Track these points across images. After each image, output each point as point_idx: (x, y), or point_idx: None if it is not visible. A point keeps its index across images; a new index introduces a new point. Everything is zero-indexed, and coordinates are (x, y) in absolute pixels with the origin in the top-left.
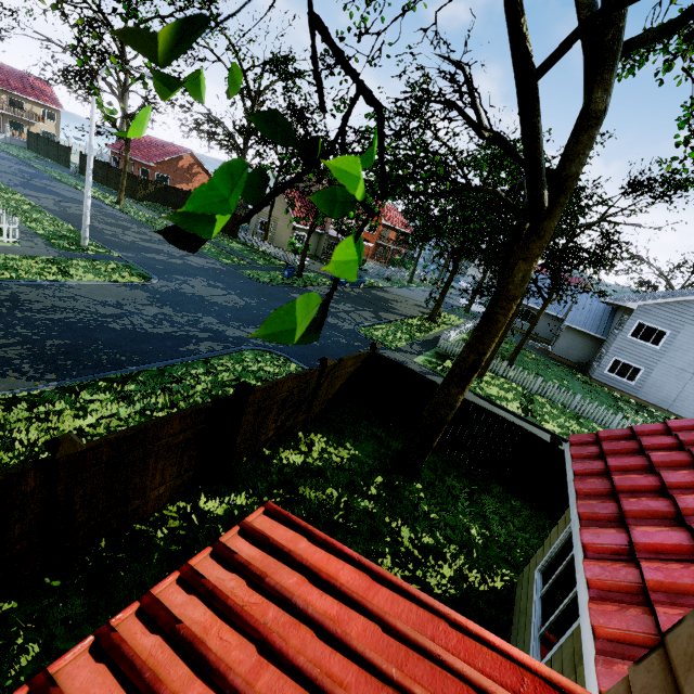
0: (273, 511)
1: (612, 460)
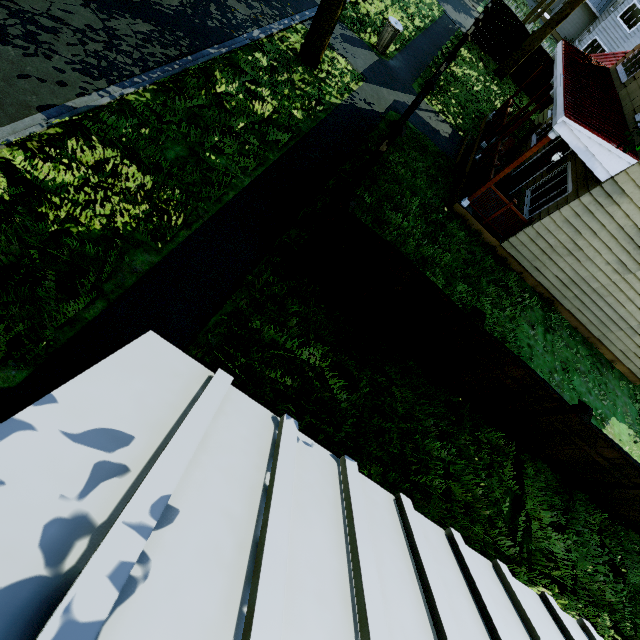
0: (565, 41)
1: (605, 60)
